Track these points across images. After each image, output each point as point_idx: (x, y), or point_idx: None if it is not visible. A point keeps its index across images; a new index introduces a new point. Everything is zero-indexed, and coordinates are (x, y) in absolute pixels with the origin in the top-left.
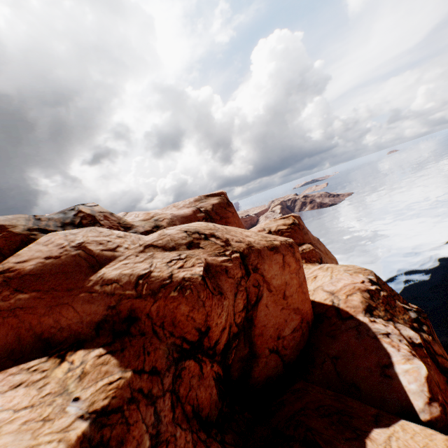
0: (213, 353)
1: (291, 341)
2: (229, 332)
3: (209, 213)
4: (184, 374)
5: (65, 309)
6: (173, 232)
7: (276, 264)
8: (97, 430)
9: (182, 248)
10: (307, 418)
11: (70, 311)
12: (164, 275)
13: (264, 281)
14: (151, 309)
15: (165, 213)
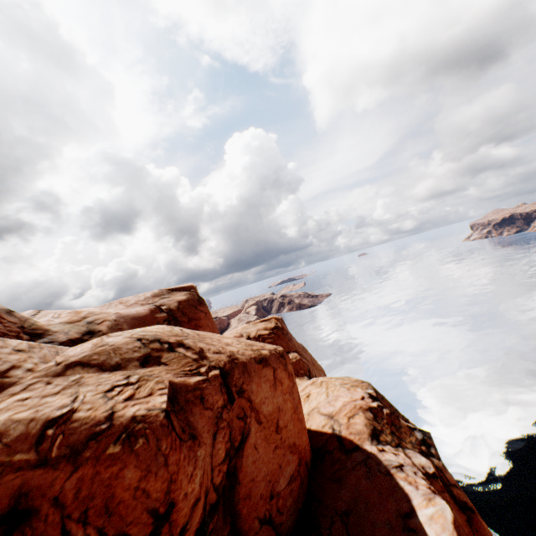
0: None
1: (288, 499)
2: (205, 504)
3: (174, 313)
4: None
5: None
6: (119, 341)
7: (267, 382)
8: None
9: (132, 366)
10: None
11: None
12: (99, 415)
13: (253, 409)
14: (65, 487)
15: (106, 312)
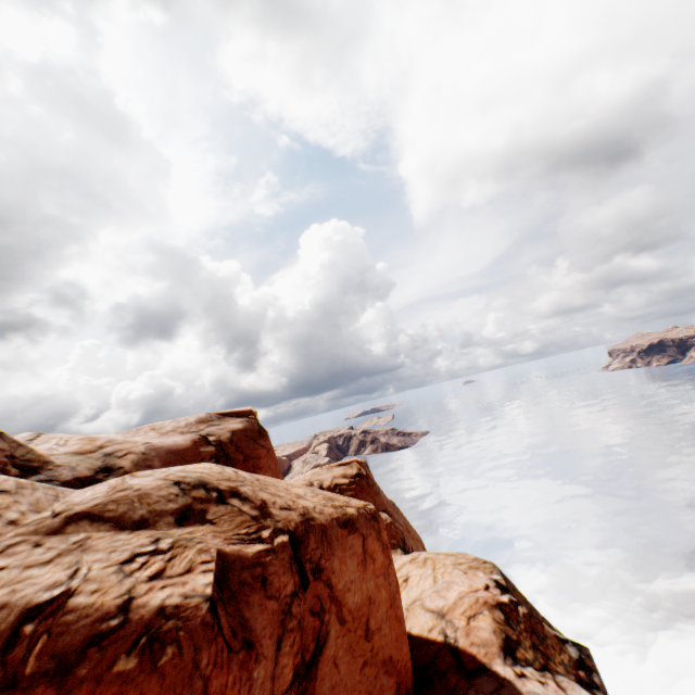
0: None
1: None
2: None
3: (225, 447)
4: None
5: None
6: (148, 483)
7: (353, 557)
8: None
9: (164, 523)
10: None
11: None
12: (108, 602)
13: (333, 599)
14: None
15: (133, 441)
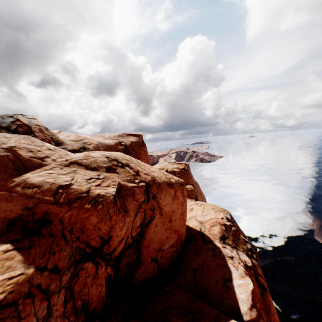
0: (109, 258)
1: (168, 254)
2: (126, 242)
3: (127, 148)
4: (81, 273)
5: None
6: (97, 156)
7: (169, 196)
8: None
9: (101, 170)
10: (171, 316)
11: None
12: (83, 189)
13: (159, 207)
14: (65, 216)
15: (93, 139)
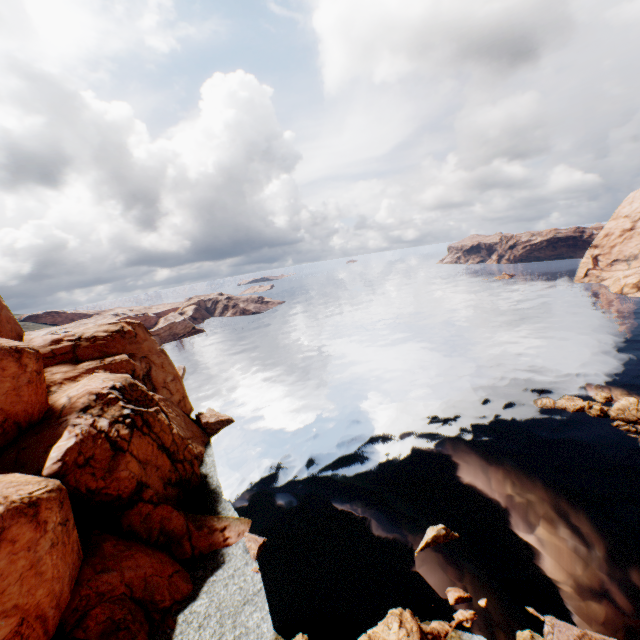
0: None
1: None
2: None
3: None
4: None
5: None
6: None
7: None
8: None
9: None
10: None
11: None
12: None
13: None
14: None
15: None
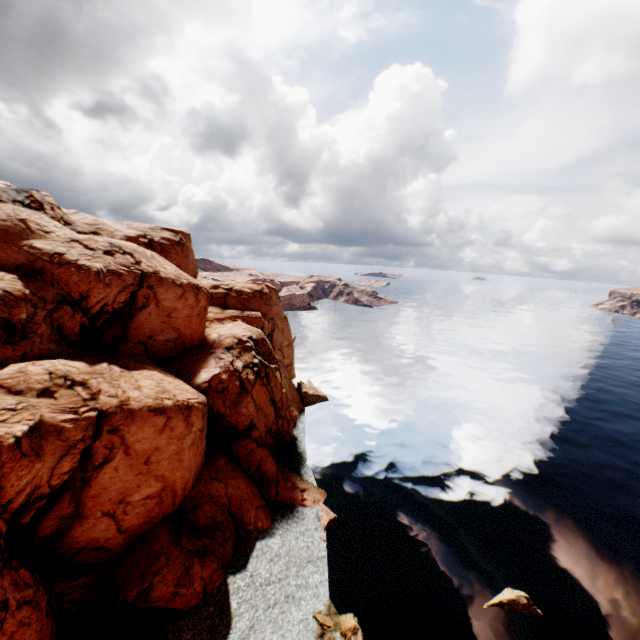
0: (87, 312)
1: (162, 346)
2: (105, 307)
3: (153, 243)
4: (62, 310)
5: (1, 251)
6: (100, 240)
7: (174, 294)
8: (4, 296)
9: (100, 252)
10: (124, 356)
11: (4, 253)
12: (74, 259)
13: (156, 298)
14: (56, 272)
15: (111, 227)
